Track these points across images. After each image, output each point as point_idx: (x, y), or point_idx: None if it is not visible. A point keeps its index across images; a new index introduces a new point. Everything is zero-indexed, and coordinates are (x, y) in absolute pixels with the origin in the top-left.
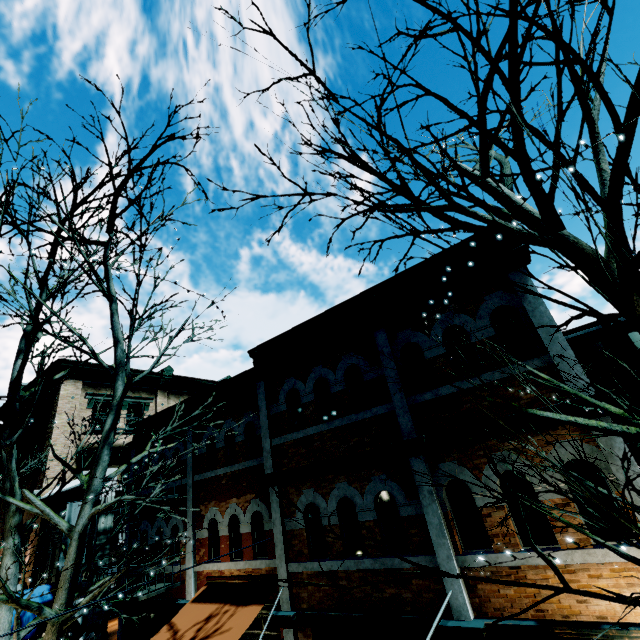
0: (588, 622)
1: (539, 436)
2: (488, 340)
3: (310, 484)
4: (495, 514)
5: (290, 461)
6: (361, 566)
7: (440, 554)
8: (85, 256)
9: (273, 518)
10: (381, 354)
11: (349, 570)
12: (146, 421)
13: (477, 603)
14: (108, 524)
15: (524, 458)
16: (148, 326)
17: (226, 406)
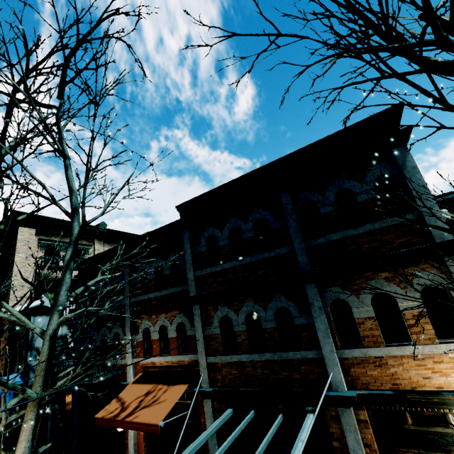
0: (430, 391)
1: (405, 269)
2: (371, 200)
3: (224, 303)
4: (367, 322)
5: (209, 287)
6: (263, 358)
7: (325, 349)
8: (40, 115)
9: (196, 327)
10: (285, 209)
11: (254, 361)
12: (90, 259)
13: (349, 380)
14: (64, 332)
15: (393, 284)
16: (92, 184)
17: (156, 248)
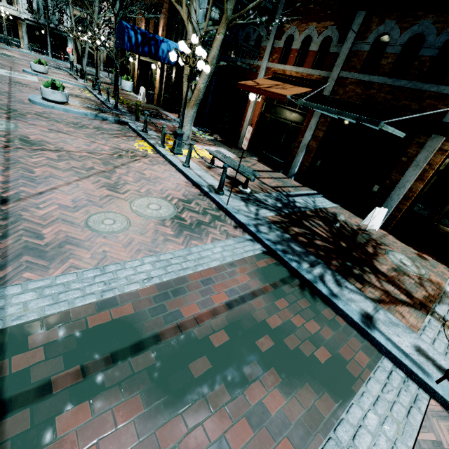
0: None
1: None
2: None
3: (395, 17)
4: None
5: None
6: (396, 83)
7: None
8: None
9: (348, 37)
10: None
11: (383, 85)
12: None
13: None
14: (216, 17)
15: None
16: None
17: None
